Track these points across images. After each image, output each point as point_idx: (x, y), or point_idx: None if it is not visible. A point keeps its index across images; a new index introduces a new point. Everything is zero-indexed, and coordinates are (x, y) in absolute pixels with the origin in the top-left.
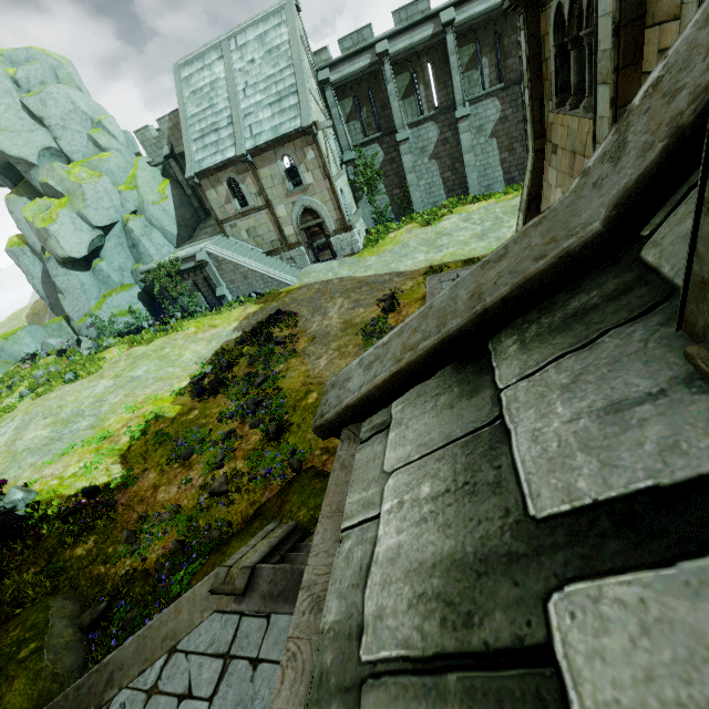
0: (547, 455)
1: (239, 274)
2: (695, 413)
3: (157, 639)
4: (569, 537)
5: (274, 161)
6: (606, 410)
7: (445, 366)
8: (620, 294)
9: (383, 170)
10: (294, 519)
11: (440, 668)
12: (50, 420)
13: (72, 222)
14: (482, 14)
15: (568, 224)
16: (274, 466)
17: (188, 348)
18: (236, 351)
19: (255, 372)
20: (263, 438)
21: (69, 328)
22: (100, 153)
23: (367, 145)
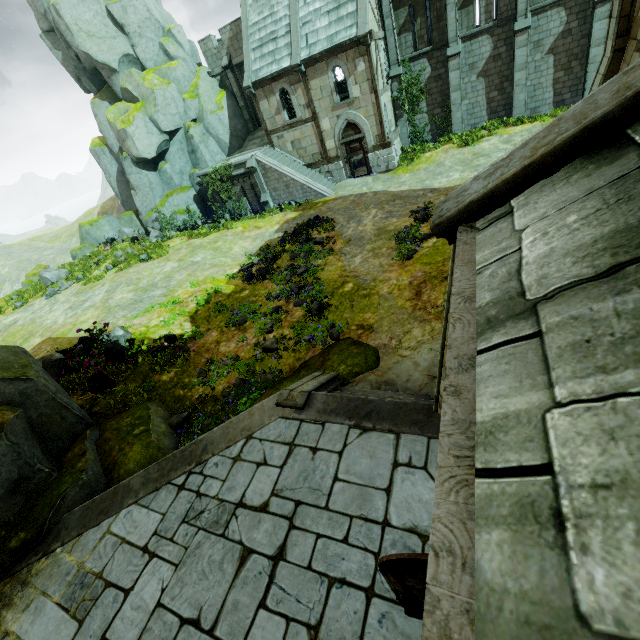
0: None
1: (282, 182)
2: None
3: (237, 429)
4: None
5: (325, 72)
6: None
7: (574, 159)
8: None
9: (428, 87)
10: (335, 371)
11: (616, 270)
12: (132, 287)
13: (145, 125)
14: None
15: None
16: (316, 334)
17: (237, 243)
18: (279, 248)
19: (296, 265)
20: (305, 314)
21: (137, 221)
22: (168, 62)
23: (415, 60)
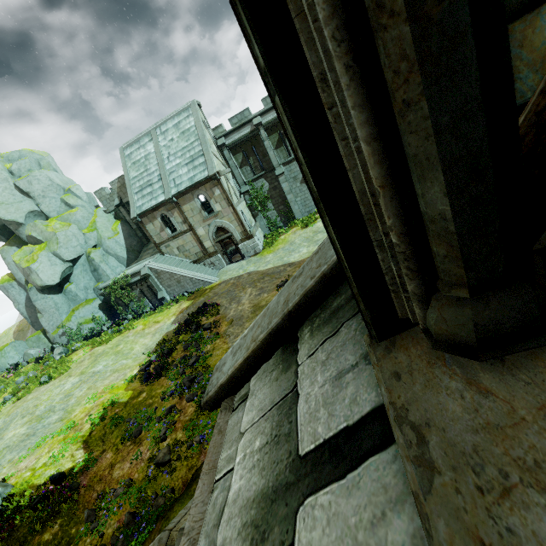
0: (310, 411)
1: (174, 280)
2: (365, 377)
3: None
4: (312, 467)
5: (192, 199)
6: (336, 377)
7: (278, 349)
8: (352, 298)
9: (270, 194)
10: None
11: None
12: (27, 418)
13: (49, 259)
14: None
15: (326, 255)
16: (206, 432)
17: (138, 342)
18: (174, 340)
19: (189, 355)
20: (197, 409)
21: (45, 339)
22: (69, 209)
23: (256, 180)
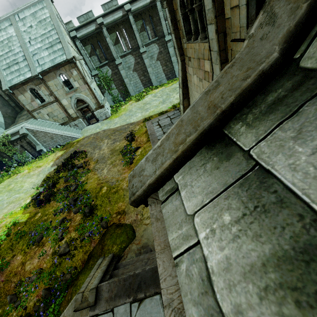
0: (311, 176)
1: (48, 137)
2: None
3: None
4: None
5: (55, 77)
6: None
7: (201, 148)
8: (298, 86)
9: (113, 78)
10: (111, 252)
11: None
12: None
13: None
14: (142, 7)
15: (254, 60)
16: (93, 229)
17: (26, 181)
18: (56, 176)
19: (69, 185)
20: (82, 217)
21: None
22: None
23: (102, 67)
